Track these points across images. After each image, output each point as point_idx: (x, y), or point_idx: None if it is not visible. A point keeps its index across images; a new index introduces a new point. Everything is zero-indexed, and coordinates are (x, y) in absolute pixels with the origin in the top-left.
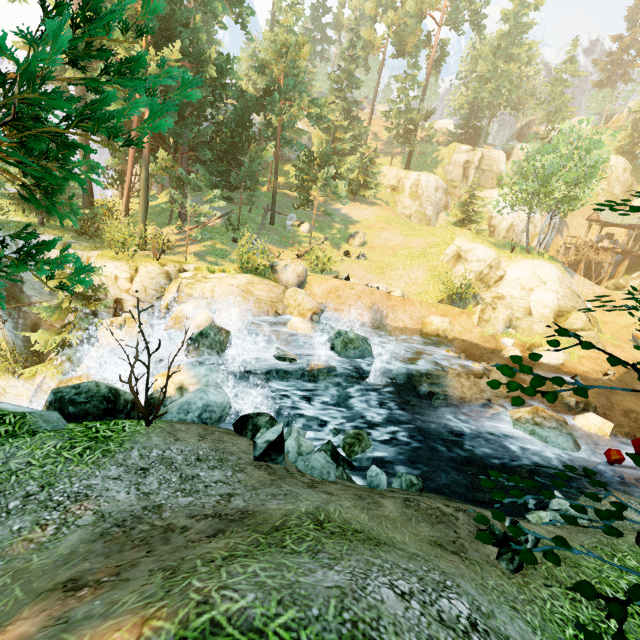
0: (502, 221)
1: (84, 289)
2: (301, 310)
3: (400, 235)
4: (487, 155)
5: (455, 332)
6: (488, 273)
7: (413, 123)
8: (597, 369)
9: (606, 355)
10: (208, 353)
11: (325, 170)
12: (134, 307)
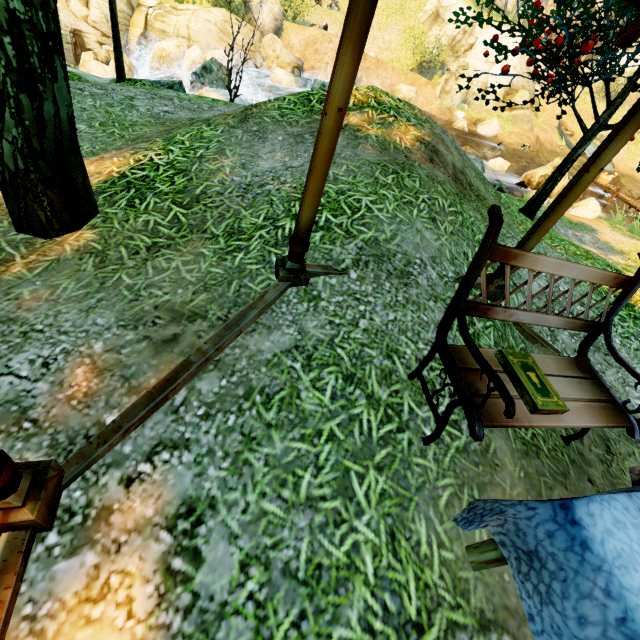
0: None
1: None
2: (281, 63)
3: None
4: None
5: (418, 103)
6: (461, 40)
7: None
8: (519, 142)
9: (531, 133)
10: None
11: None
12: (98, 44)
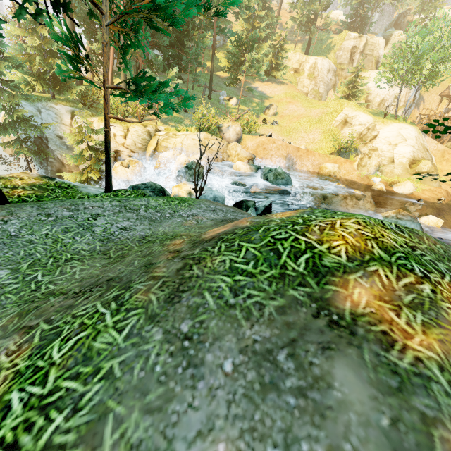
0: (376, 97)
1: (95, 143)
2: (240, 158)
3: (302, 107)
4: (370, 41)
5: (341, 174)
6: (366, 134)
7: (314, 13)
8: (434, 197)
9: (441, 189)
10: (191, 180)
11: (251, 53)
12: (128, 156)
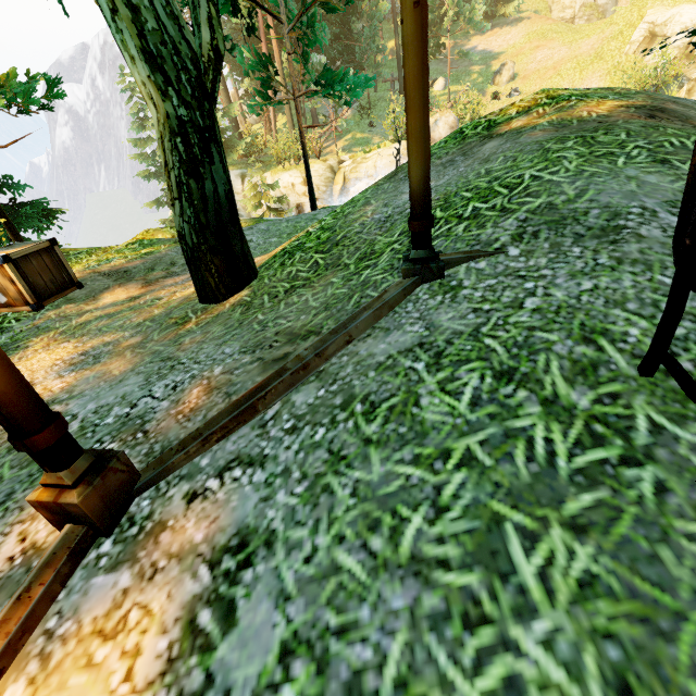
0: None
1: (274, 201)
2: None
3: (562, 46)
4: None
5: None
6: None
7: None
8: None
9: None
10: None
11: None
12: None
